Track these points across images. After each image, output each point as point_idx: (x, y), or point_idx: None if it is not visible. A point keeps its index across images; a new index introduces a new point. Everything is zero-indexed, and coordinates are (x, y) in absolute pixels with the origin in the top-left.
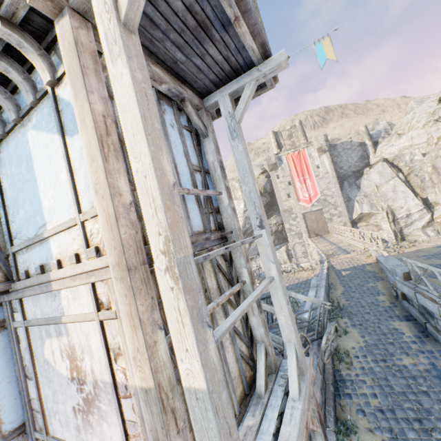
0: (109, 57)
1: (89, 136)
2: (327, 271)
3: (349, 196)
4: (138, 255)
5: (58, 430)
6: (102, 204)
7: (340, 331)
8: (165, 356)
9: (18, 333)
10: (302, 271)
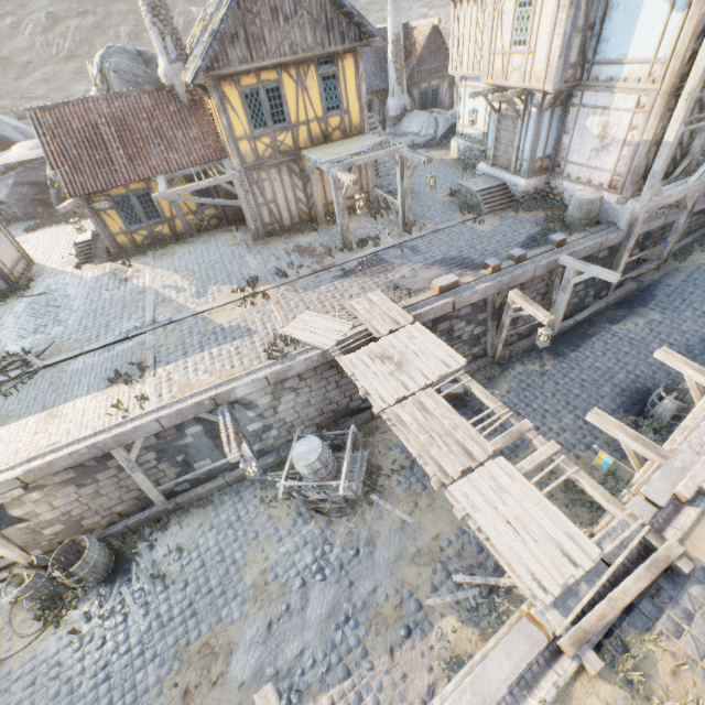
0: None
1: (688, 29)
2: None
3: None
4: (673, 90)
5: (574, 159)
6: (673, 64)
7: None
8: (657, 133)
9: (569, 110)
10: None
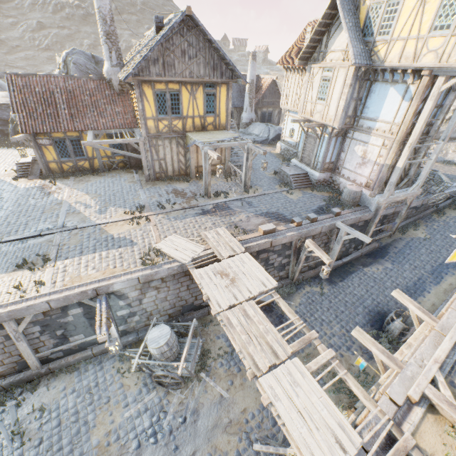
0: (429, 99)
1: (411, 111)
2: None
3: None
4: (402, 140)
5: (347, 166)
6: (403, 127)
7: (452, 208)
8: (393, 161)
9: (345, 139)
10: None
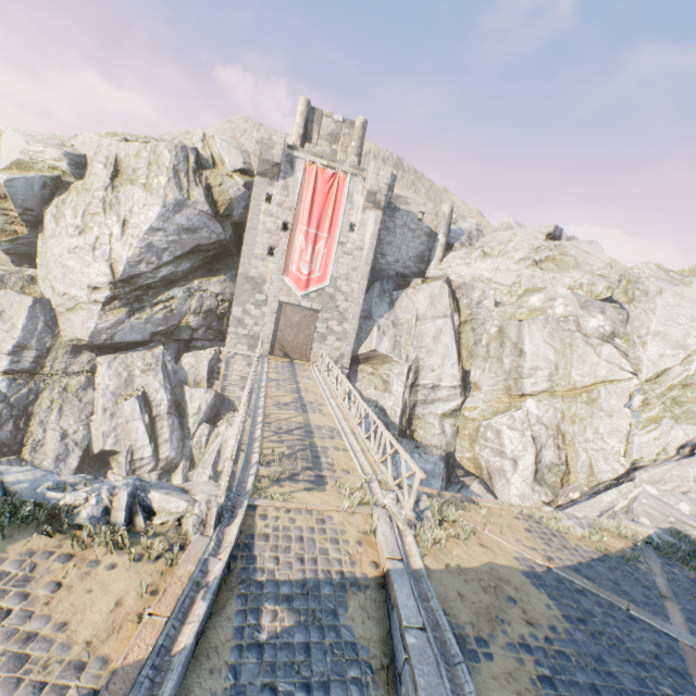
0: None
1: None
2: (212, 600)
3: (373, 310)
4: None
5: None
6: None
7: None
8: None
9: None
10: (123, 548)
